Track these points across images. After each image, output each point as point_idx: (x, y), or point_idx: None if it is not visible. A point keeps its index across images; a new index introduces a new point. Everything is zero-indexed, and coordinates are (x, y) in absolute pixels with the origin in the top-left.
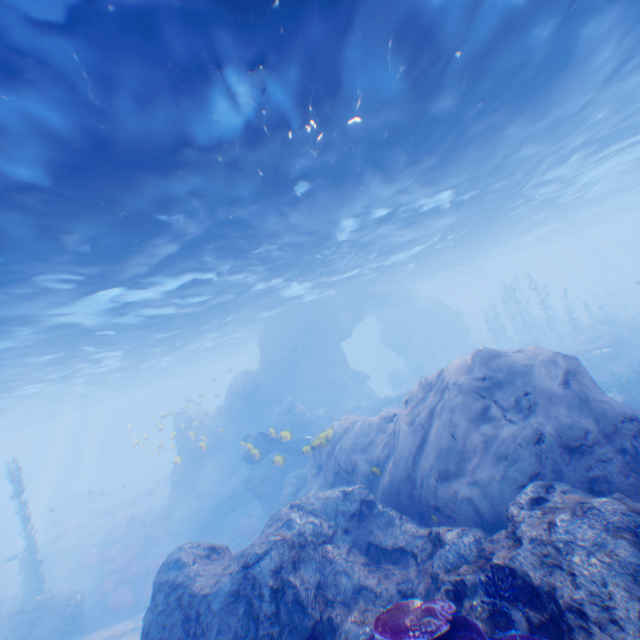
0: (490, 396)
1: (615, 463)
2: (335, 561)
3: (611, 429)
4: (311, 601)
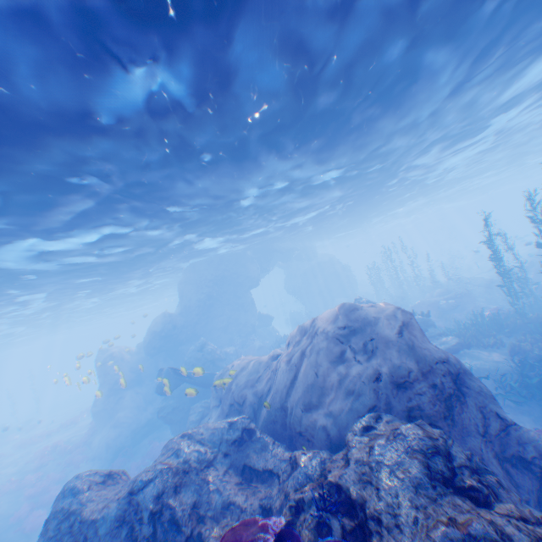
0: (347, 342)
1: (428, 396)
2: (212, 483)
3: (428, 370)
4: (185, 519)
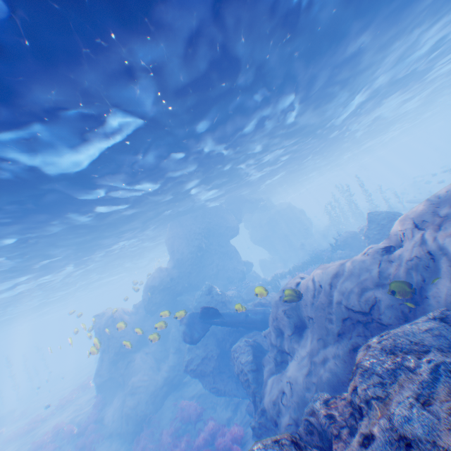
0: None
1: None
2: None
3: None
4: None
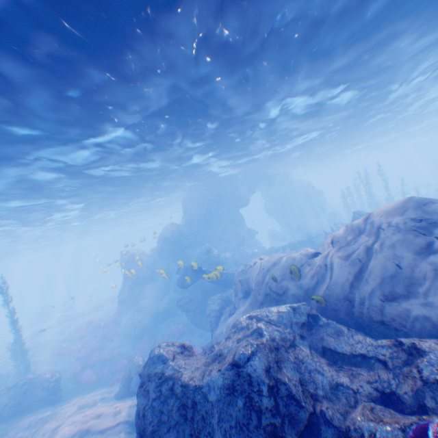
0: (431, 234)
1: None
2: (306, 362)
3: None
4: (301, 396)
